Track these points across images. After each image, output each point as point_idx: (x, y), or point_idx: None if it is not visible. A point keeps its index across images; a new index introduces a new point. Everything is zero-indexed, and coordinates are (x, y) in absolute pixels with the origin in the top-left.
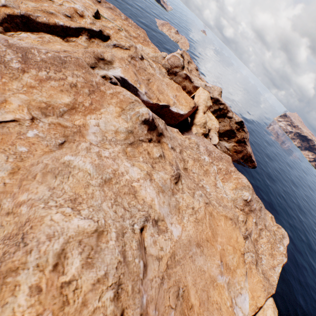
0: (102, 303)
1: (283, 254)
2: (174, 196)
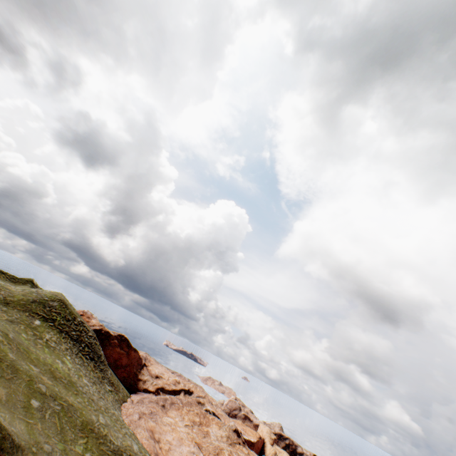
0: None
1: None
2: None
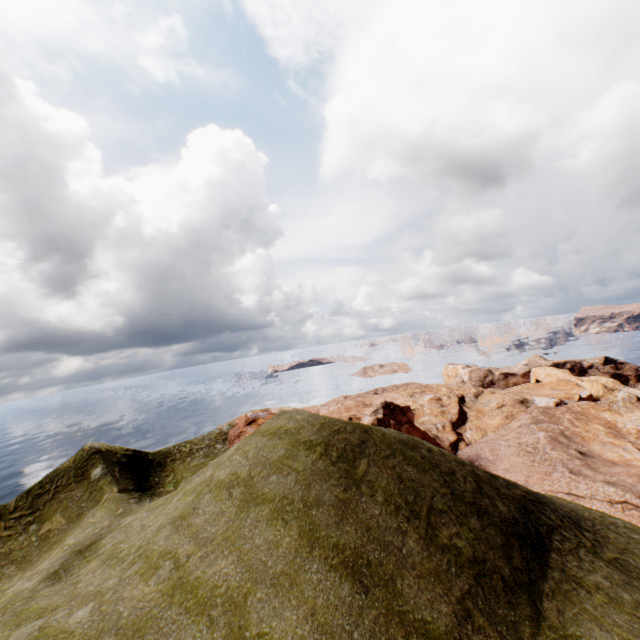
0: None
1: None
2: None
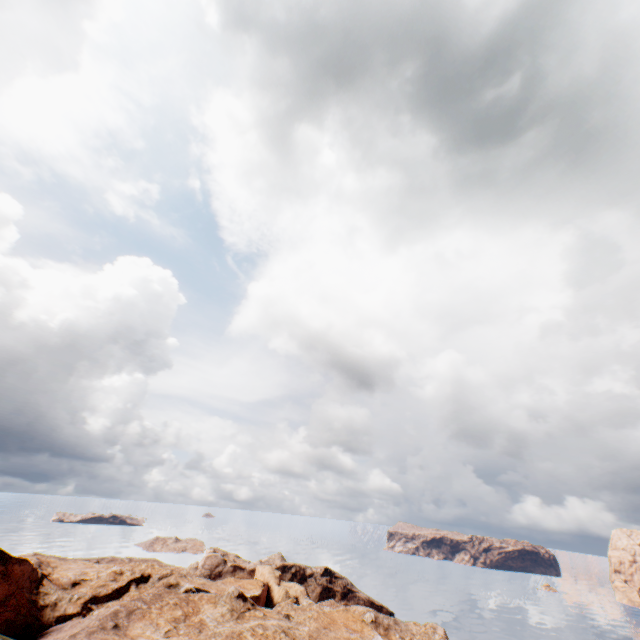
0: (282, 636)
1: (441, 638)
2: (292, 621)
